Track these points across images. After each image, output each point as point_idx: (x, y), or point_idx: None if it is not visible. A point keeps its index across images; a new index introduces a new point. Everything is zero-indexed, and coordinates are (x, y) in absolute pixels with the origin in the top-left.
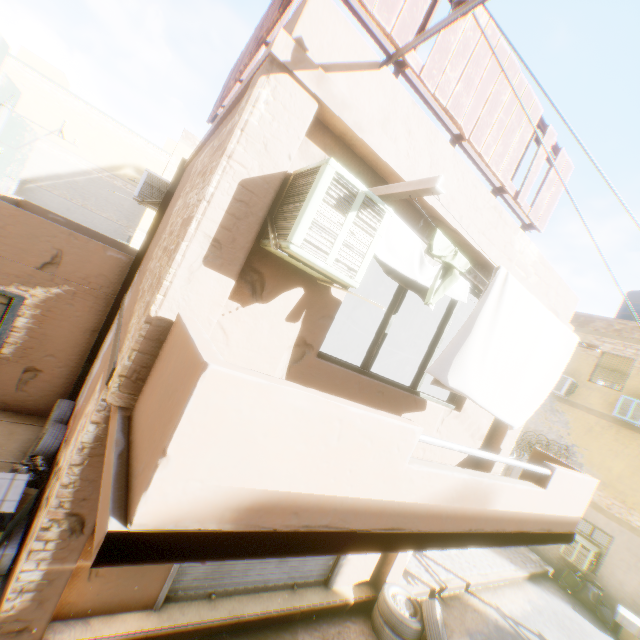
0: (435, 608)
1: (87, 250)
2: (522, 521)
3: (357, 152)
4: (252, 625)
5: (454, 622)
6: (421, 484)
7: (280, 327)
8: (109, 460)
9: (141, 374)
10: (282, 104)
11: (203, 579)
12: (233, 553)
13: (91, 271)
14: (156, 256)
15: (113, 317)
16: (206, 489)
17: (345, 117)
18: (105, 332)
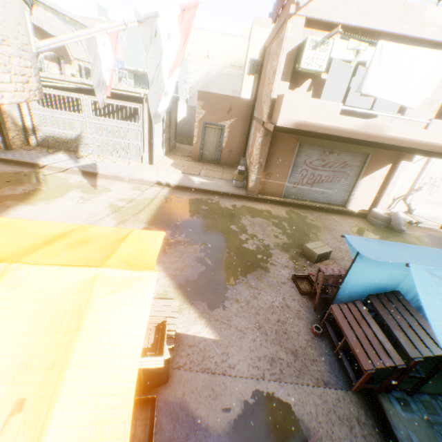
0: (397, 212)
1: (238, 102)
2: (411, 143)
3: (323, 23)
4: (312, 208)
5: (419, 231)
6: (345, 122)
7: (305, 95)
8: (269, 127)
9: (271, 114)
10: (294, 26)
11: (294, 193)
12: (294, 134)
13: (240, 110)
14: (265, 90)
15: (250, 126)
16: (287, 119)
17: (315, 17)
18: (249, 132)
